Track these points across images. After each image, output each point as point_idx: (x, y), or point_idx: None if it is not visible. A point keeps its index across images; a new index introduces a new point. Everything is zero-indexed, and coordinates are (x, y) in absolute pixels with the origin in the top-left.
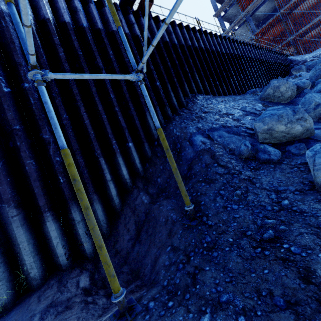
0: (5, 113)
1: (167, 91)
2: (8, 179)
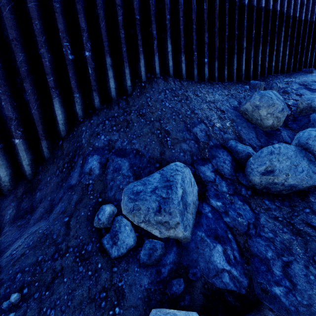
0: None
1: (104, 66)
2: None
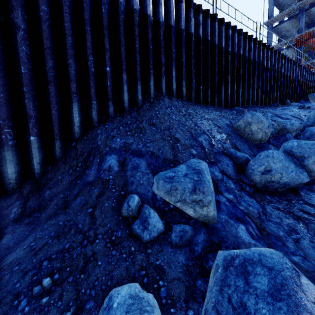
0: None
1: (121, 81)
2: None
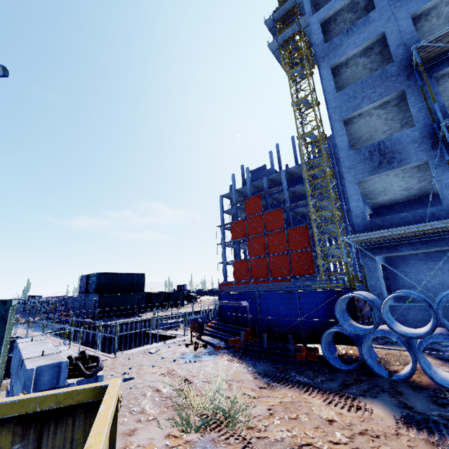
0: None
1: None
2: None
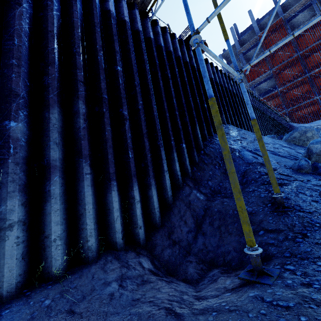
0: (100, 82)
1: (211, 113)
2: (89, 137)
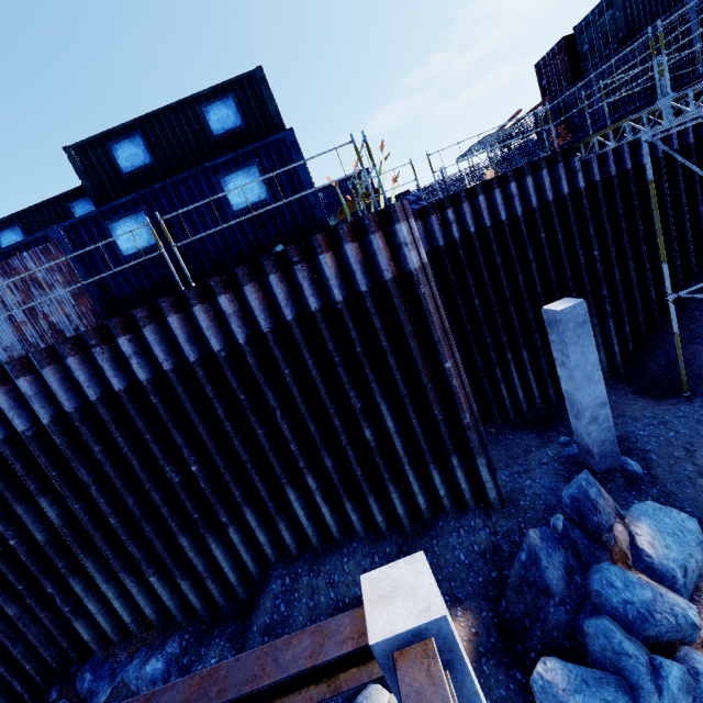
0: (583, 279)
1: None
2: None
